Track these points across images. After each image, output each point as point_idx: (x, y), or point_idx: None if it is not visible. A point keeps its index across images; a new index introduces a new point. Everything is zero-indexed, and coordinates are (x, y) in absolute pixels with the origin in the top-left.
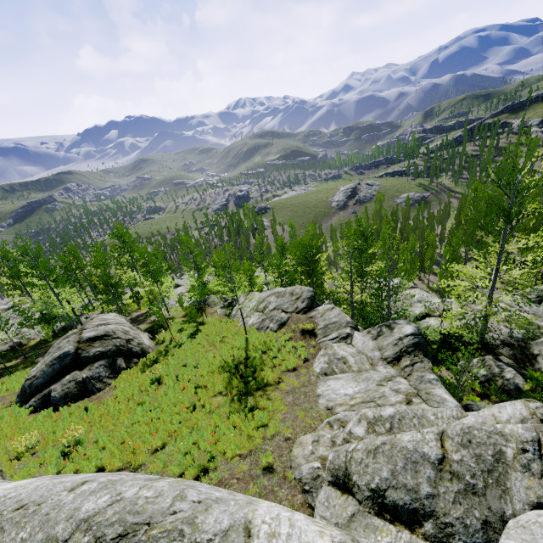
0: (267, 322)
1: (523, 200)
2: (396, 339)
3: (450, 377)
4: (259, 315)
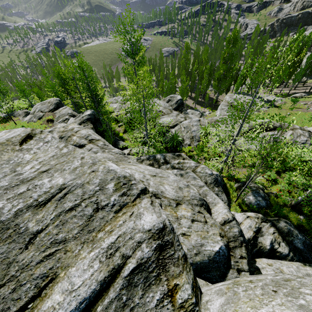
0: (33, 118)
1: (140, 47)
2: (81, 117)
3: (125, 136)
4: (31, 115)
